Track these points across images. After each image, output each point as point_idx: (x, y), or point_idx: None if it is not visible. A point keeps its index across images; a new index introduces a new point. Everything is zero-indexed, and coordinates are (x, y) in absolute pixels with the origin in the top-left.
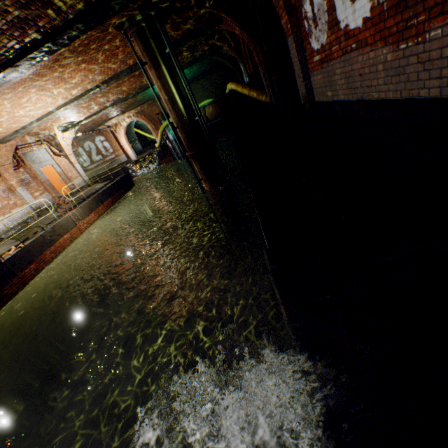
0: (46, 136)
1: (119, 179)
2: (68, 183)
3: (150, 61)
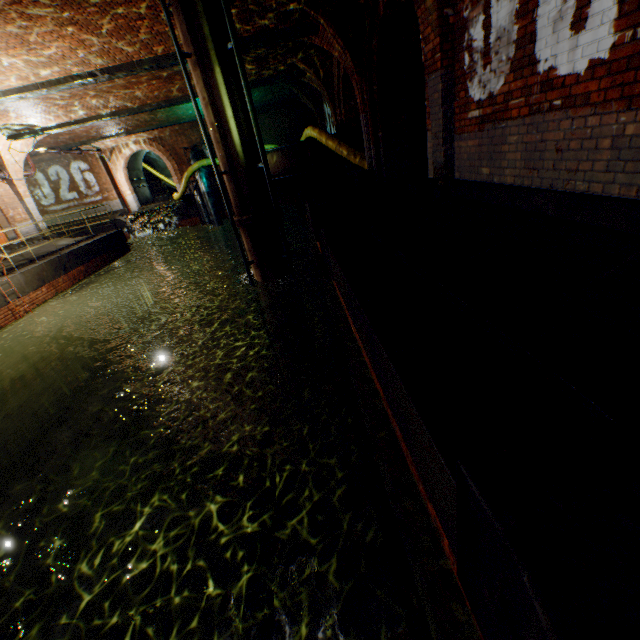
0: None
1: (104, 237)
2: (6, 227)
3: (197, 53)
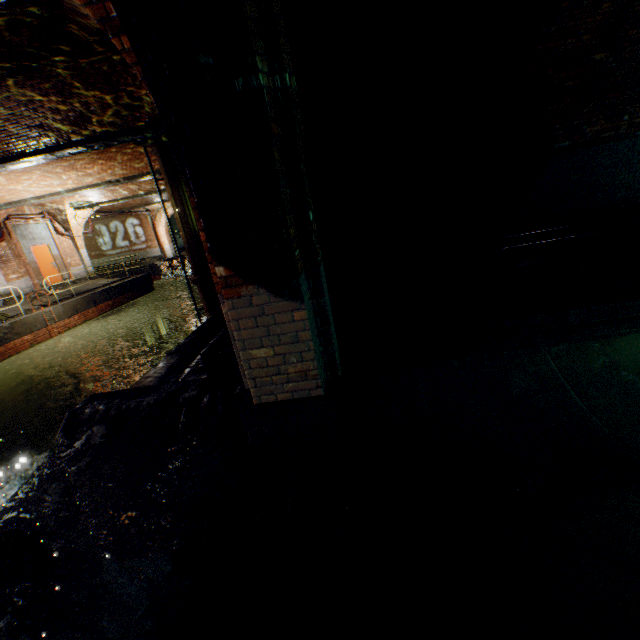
0: (53, 210)
1: (133, 279)
2: (63, 270)
3: (167, 178)
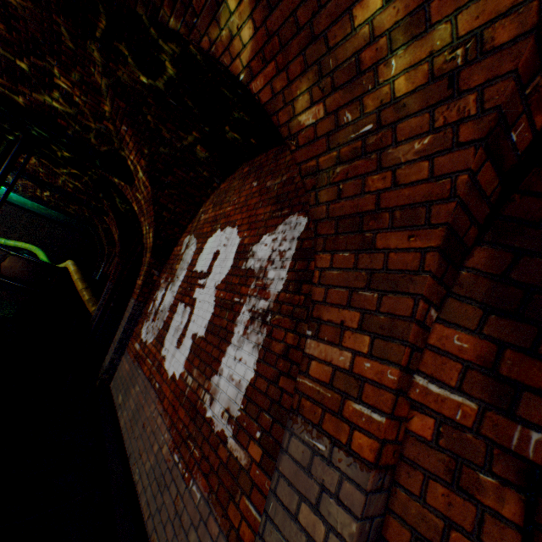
0: None
1: None
2: None
3: None
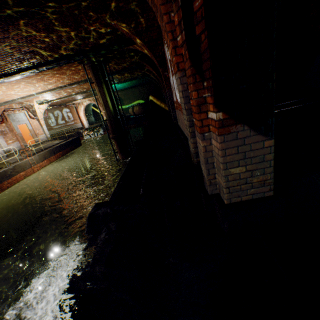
0: (27, 105)
1: (71, 140)
2: (35, 137)
3: (96, 82)
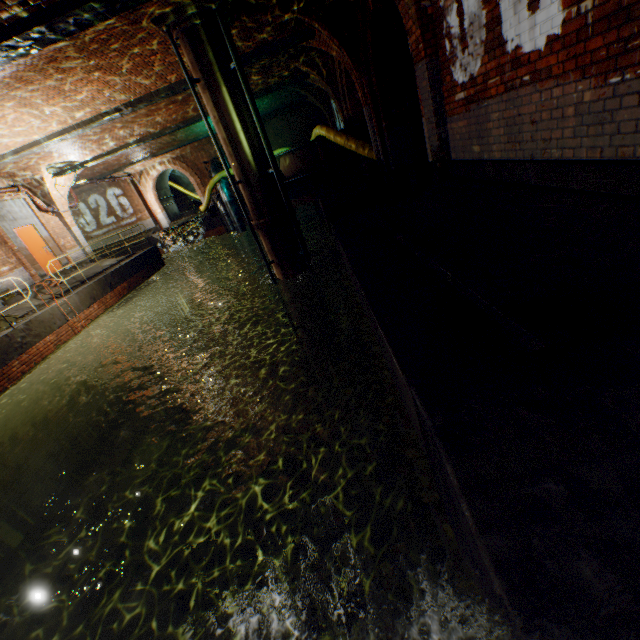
0: (27, 180)
1: (141, 254)
2: (59, 254)
3: (204, 78)
